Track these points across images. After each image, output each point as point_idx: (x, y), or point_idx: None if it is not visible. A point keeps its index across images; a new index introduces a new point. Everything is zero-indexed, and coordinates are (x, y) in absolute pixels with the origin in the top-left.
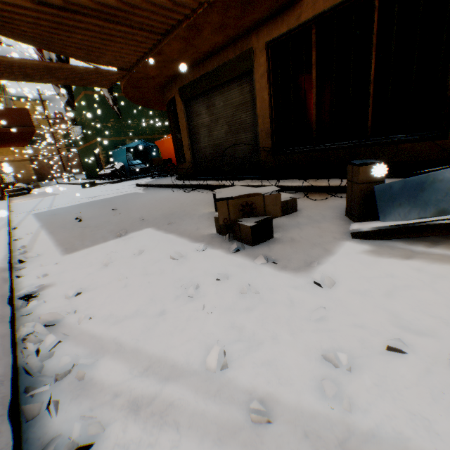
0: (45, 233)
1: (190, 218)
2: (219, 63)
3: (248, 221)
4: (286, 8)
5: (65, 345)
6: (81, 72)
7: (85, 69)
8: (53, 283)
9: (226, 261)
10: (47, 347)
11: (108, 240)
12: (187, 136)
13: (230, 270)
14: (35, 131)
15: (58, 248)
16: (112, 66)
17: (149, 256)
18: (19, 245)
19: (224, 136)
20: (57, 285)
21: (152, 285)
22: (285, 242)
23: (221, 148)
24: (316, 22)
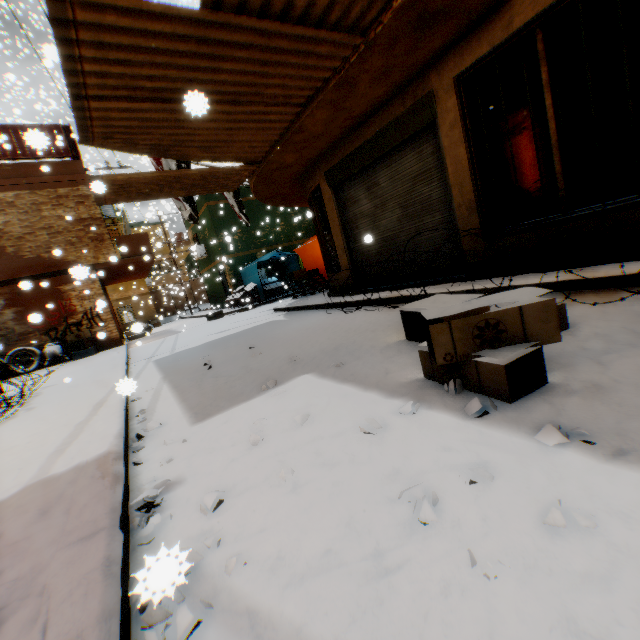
0: (167, 389)
1: (367, 353)
2: (380, 125)
3: (496, 356)
4: (484, 18)
5: (207, 632)
6: (204, 176)
7: (208, 171)
8: (181, 476)
9: (469, 436)
10: (178, 637)
11: (251, 397)
12: (340, 234)
13: (490, 459)
14: (154, 257)
15: (184, 413)
16: (239, 161)
17: (320, 427)
18: (136, 409)
19: (397, 225)
20: (186, 481)
21: (342, 490)
22: (581, 393)
23: (394, 243)
24: (541, 22)
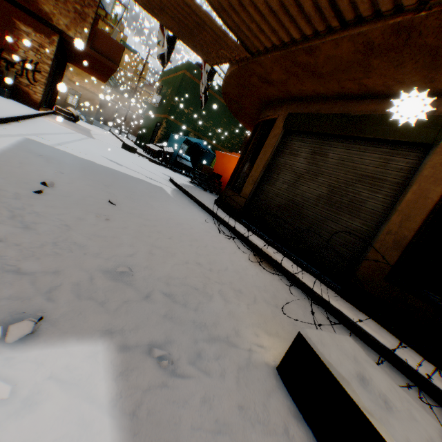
0: None
1: (217, 361)
2: (373, 111)
3: None
4: None
5: None
6: (197, 20)
7: (205, 17)
8: None
9: None
10: None
11: None
12: (262, 168)
13: None
14: (115, 70)
15: None
16: (238, 35)
17: None
18: None
19: (314, 199)
20: None
21: None
22: None
23: (299, 210)
24: None
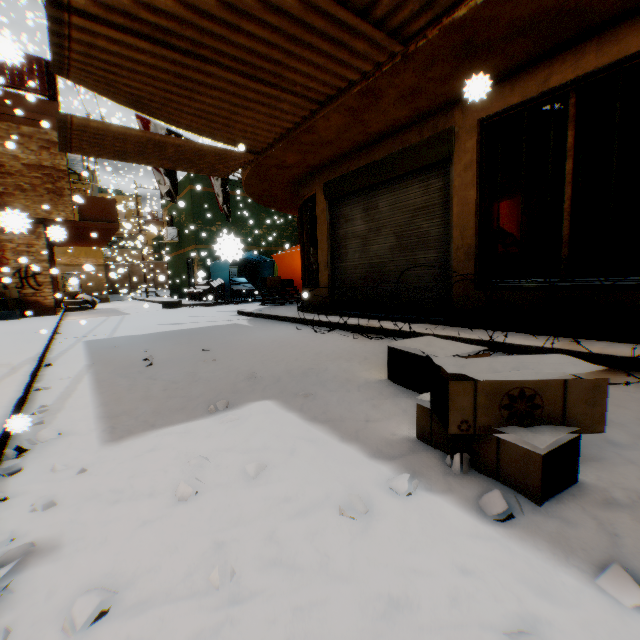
0: (88, 383)
1: (342, 388)
2: (393, 149)
3: (532, 440)
4: (521, 68)
5: None
6: (194, 151)
7: (201, 146)
8: (57, 537)
9: (496, 556)
10: None
11: (192, 417)
12: (327, 249)
13: (541, 612)
14: (118, 228)
15: (98, 423)
16: (237, 145)
17: (280, 489)
18: (38, 403)
19: (388, 253)
20: (61, 549)
21: (309, 632)
22: (629, 509)
23: (381, 271)
24: (577, 86)
